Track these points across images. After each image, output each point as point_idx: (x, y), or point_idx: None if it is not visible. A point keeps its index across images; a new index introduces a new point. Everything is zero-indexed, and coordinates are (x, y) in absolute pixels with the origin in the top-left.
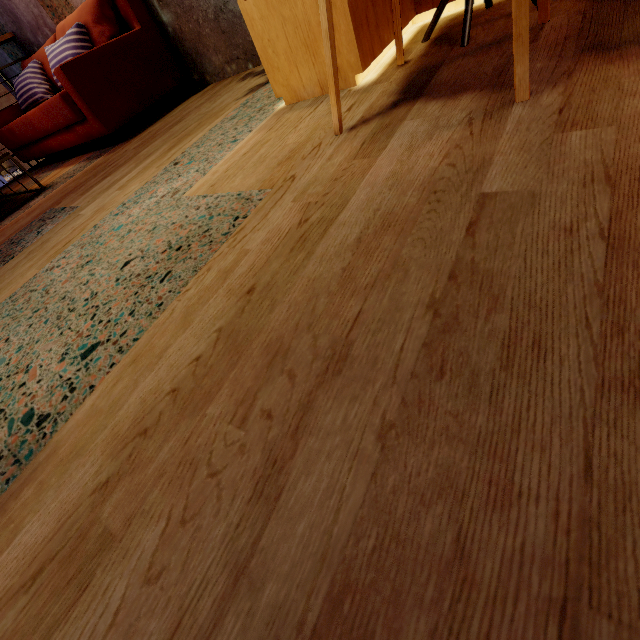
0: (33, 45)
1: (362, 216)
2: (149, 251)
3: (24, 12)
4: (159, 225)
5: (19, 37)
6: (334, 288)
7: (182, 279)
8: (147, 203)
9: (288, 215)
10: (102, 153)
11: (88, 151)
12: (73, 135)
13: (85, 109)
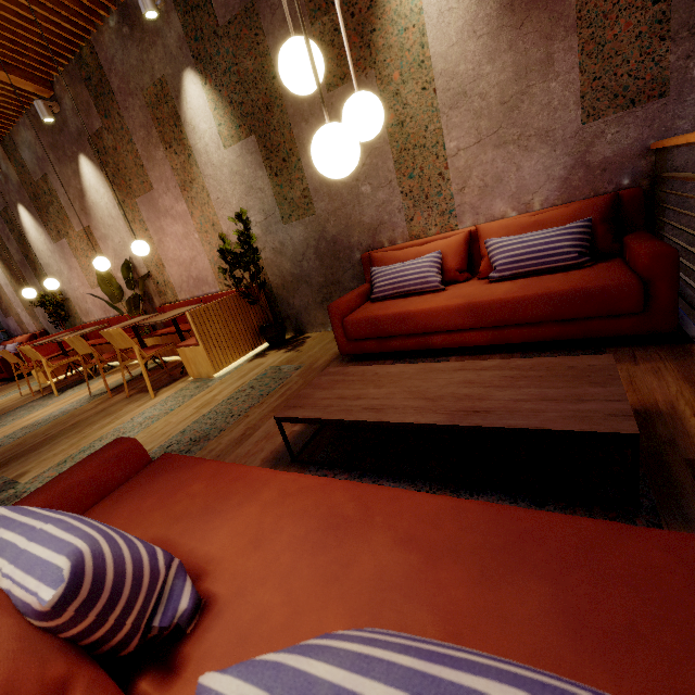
0: (13, 334)
1: None
2: None
3: (13, 326)
4: None
5: (9, 331)
6: None
7: None
8: None
9: None
10: (6, 384)
11: (6, 380)
12: None
13: (4, 370)
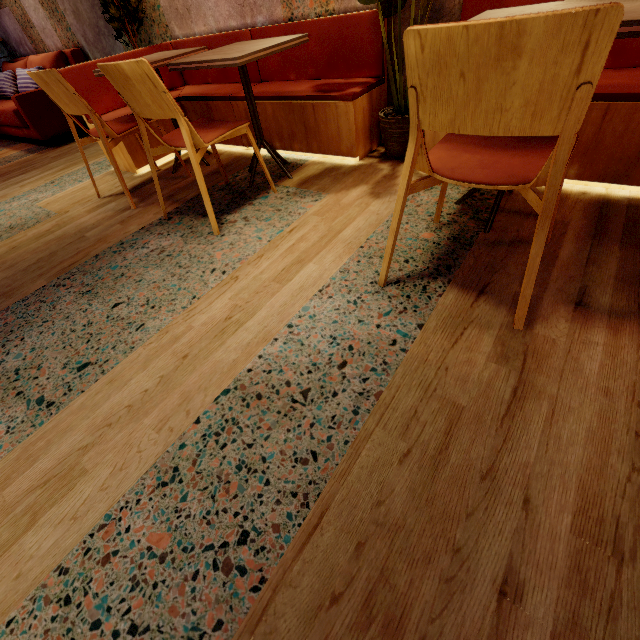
0: (16, 51)
1: (60, 233)
2: (3, 226)
3: (12, 31)
4: (16, 215)
5: (7, 42)
6: (30, 251)
7: (2, 239)
8: (22, 202)
9: (49, 226)
10: (37, 150)
11: (33, 142)
12: (22, 132)
13: (29, 123)
